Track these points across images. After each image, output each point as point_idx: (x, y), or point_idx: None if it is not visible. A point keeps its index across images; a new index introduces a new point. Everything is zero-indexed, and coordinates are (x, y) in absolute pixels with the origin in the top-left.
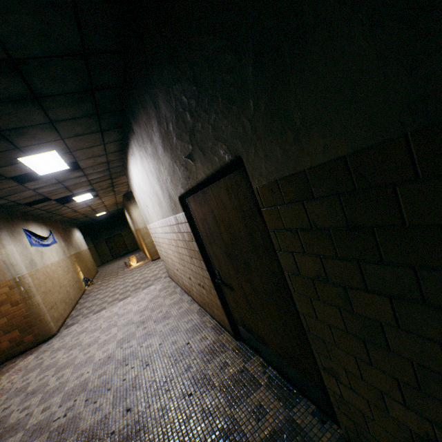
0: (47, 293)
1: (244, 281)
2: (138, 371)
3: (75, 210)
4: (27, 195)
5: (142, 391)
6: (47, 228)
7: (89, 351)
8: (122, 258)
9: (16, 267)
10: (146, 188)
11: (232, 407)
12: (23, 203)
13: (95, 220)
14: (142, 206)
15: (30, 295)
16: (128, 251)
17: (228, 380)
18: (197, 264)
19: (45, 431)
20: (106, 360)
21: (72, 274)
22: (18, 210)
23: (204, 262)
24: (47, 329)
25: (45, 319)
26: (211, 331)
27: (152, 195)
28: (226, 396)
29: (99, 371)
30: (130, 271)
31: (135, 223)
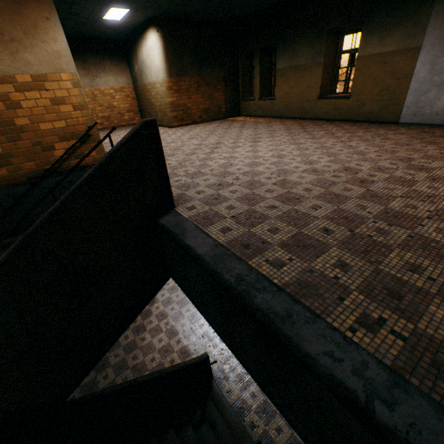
0: None
1: None
2: None
3: None
4: None
5: None
6: None
7: None
8: None
9: None
10: None
11: None
12: None
13: None
14: None
15: None
16: None
17: None
18: None
19: None
20: None
21: None
22: None
23: None
24: None
25: None
26: None
27: None
28: None
29: None
30: None
31: None
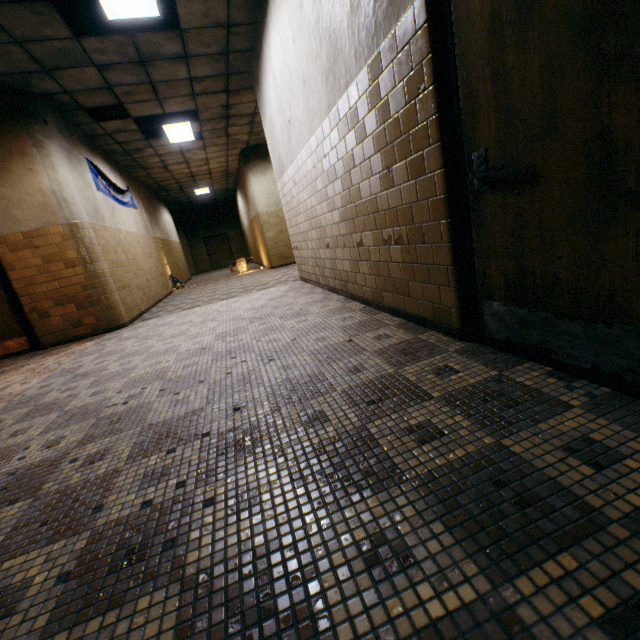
0: (118, 267)
1: (638, 91)
2: (254, 366)
3: (165, 166)
4: (89, 84)
5: (263, 389)
6: (124, 181)
7: (172, 341)
8: (225, 269)
9: (71, 207)
10: (301, 55)
11: (494, 433)
12: (84, 106)
13: (193, 205)
14: (277, 134)
15: (92, 257)
16: (233, 262)
17: (466, 392)
18: (403, 176)
19: (91, 417)
20: (197, 351)
21: (155, 262)
22: (78, 127)
23: (439, 143)
24: (115, 314)
25: (112, 299)
26: (397, 329)
27: (315, 59)
28: (468, 413)
29: (186, 362)
30: (236, 277)
31: (253, 204)
